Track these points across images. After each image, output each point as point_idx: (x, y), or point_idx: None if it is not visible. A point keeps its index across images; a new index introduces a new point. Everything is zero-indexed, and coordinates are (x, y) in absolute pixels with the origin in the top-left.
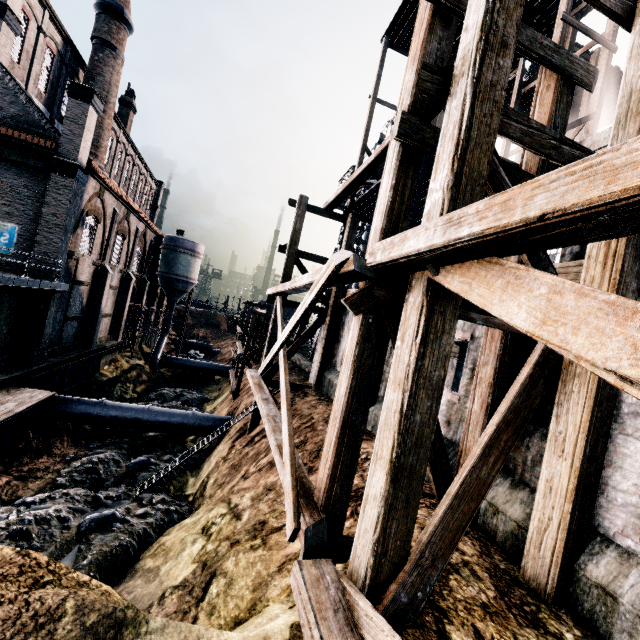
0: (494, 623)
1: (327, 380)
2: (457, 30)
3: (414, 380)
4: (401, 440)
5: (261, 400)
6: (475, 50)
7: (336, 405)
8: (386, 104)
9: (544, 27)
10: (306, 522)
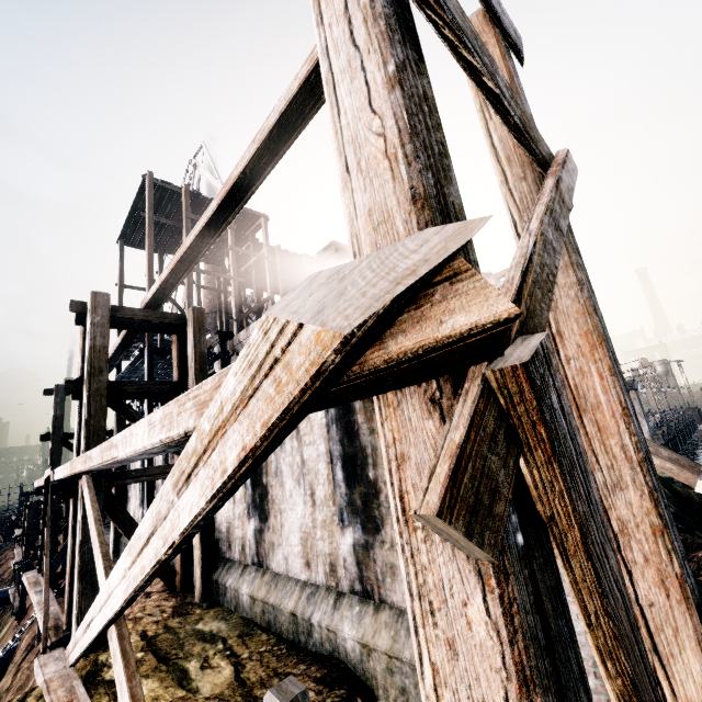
0: (158, 624)
1: (123, 544)
2: (178, 237)
3: (83, 529)
4: (82, 559)
5: (34, 593)
6: (86, 377)
7: (68, 560)
8: (135, 288)
9: (237, 236)
10: (52, 641)
